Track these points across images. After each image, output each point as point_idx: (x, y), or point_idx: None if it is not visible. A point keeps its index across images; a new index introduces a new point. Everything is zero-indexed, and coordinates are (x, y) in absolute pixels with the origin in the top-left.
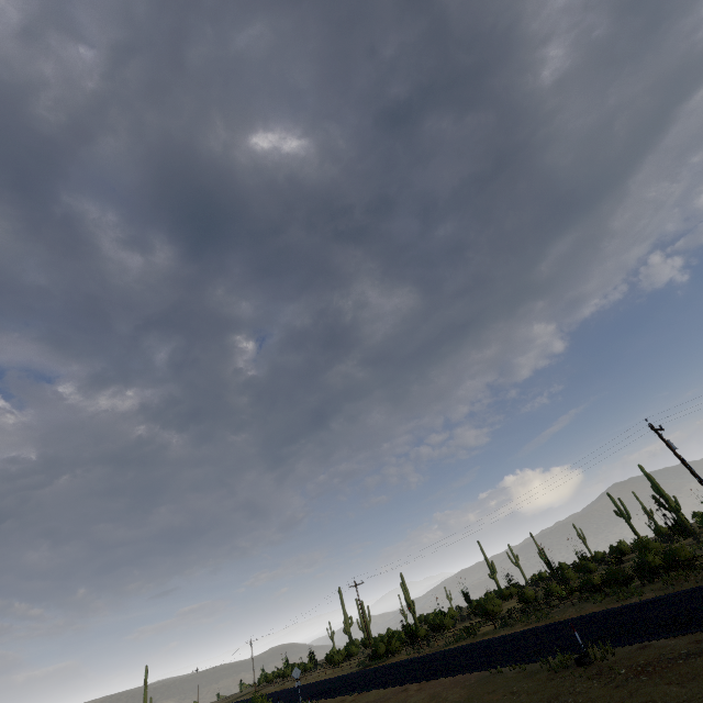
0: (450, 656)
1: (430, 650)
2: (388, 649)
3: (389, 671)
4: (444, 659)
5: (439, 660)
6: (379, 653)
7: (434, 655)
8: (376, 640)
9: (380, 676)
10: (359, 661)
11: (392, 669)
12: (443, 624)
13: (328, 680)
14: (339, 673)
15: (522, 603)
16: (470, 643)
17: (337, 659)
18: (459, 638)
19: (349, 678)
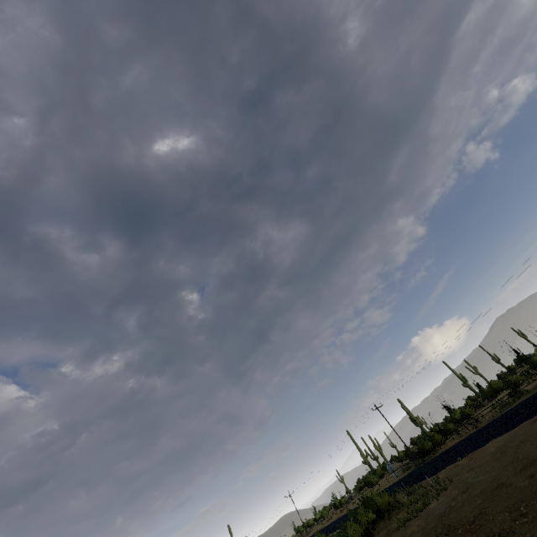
0: (534, 400)
1: (487, 421)
2: (434, 443)
3: (467, 443)
4: (531, 403)
5: (527, 406)
6: (428, 448)
7: (503, 415)
8: (398, 457)
9: (463, 447)
10: (405, 467)
11: (467, 441)
12: (465, 414)
13: (390, 487)
14: (392, 482)
15: (535, 369)
16: (535, 392)
17: (373, 481)
18: (510, 402)
19: (418, 471)
